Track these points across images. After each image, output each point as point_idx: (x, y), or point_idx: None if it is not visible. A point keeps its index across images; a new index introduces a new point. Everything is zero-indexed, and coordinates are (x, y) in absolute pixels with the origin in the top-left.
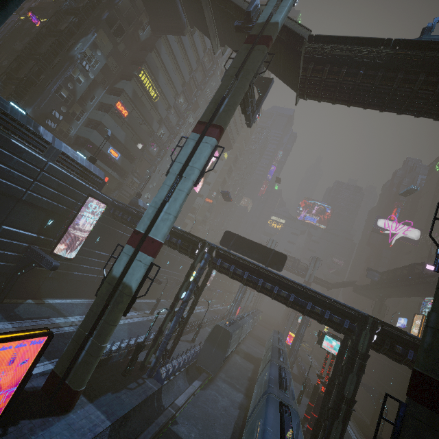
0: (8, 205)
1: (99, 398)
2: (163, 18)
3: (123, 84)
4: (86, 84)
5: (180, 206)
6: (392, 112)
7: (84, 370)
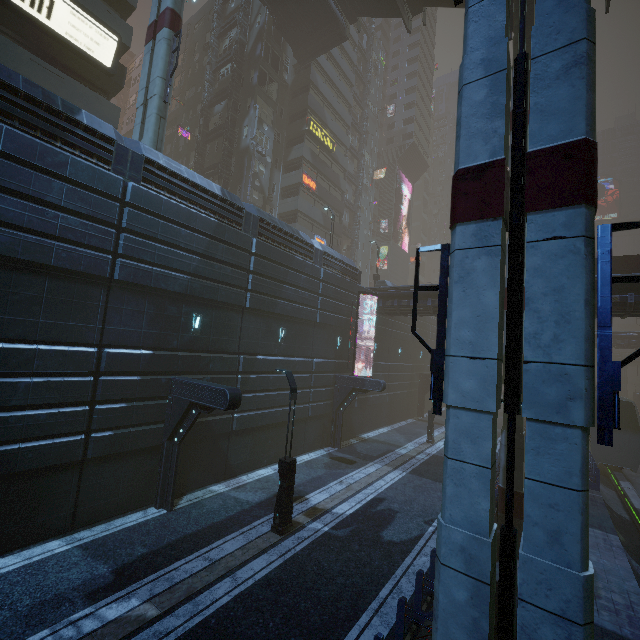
0: (309, 334)
1: None
2: (312, 36)
3: (297, 150)
4: (267, 173)
5: None
6: None
7: None
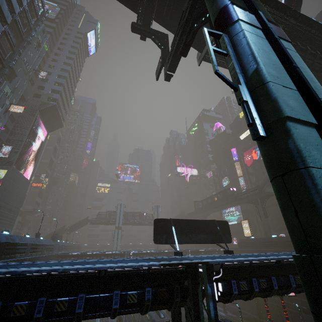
0: None
1: None
2: None
3: None
4: None
5: None
6: None
7: None
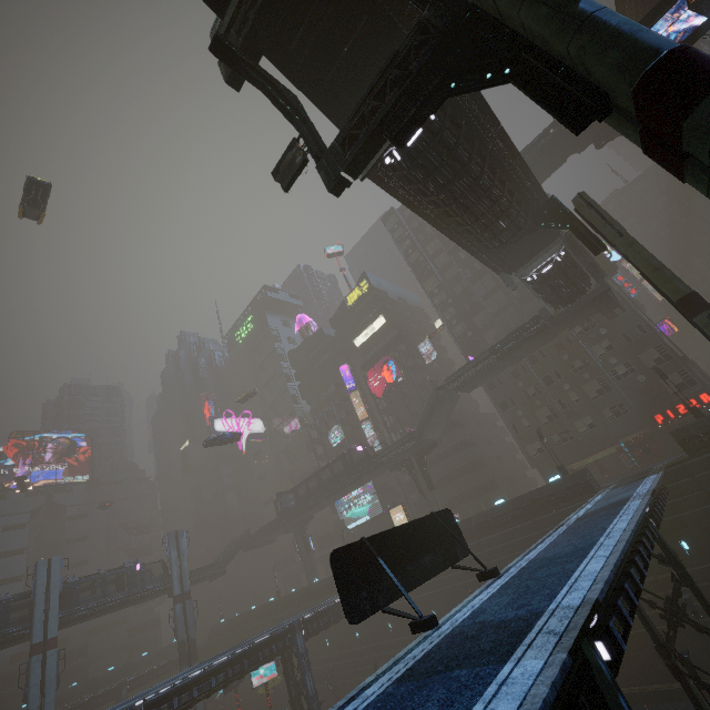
0: None
1: None
2: None
3: None
4: None
5: None
6: (474, 231)
7: None
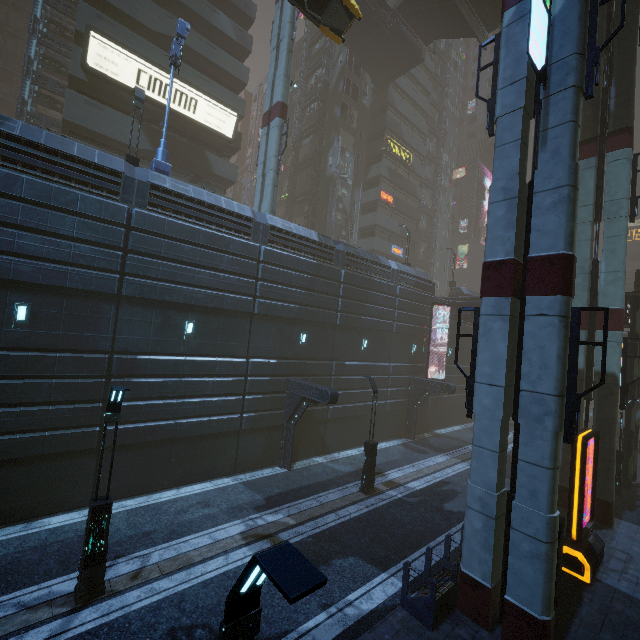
0: (387, 342)
1: (622, 515)
2: (389, 63)
3: (375, 169)
4: (349, 195)
5: (623, 256)
6: None
7: (606, 478)
